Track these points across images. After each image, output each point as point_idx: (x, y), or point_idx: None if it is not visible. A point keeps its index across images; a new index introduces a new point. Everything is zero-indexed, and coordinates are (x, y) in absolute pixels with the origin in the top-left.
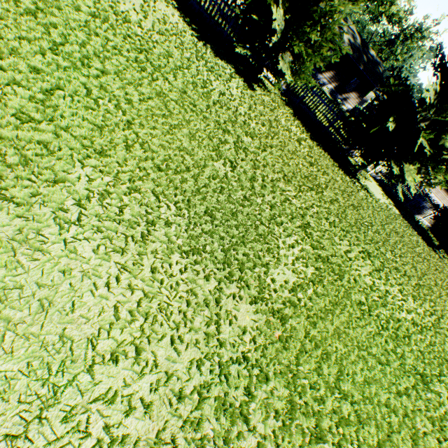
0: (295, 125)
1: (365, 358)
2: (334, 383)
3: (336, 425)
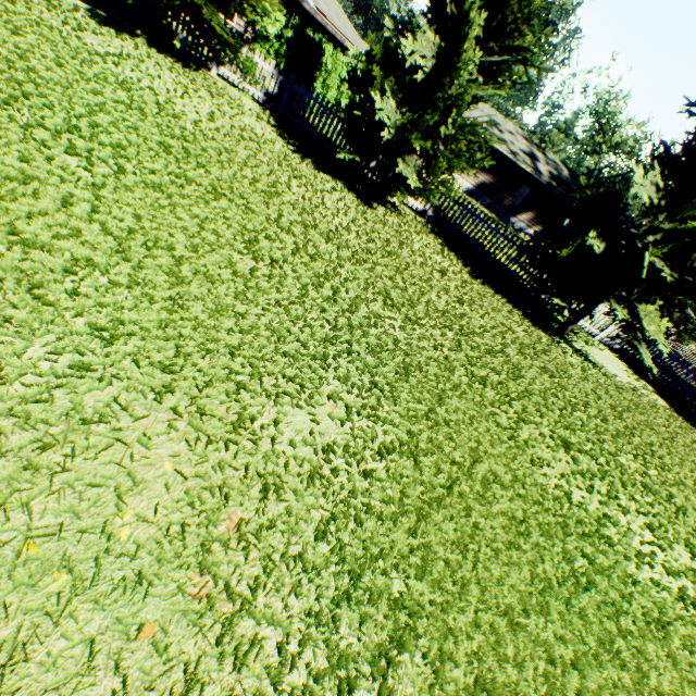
0: (441, 255)
1: (497, 631)
2: (371, 668)
3: None
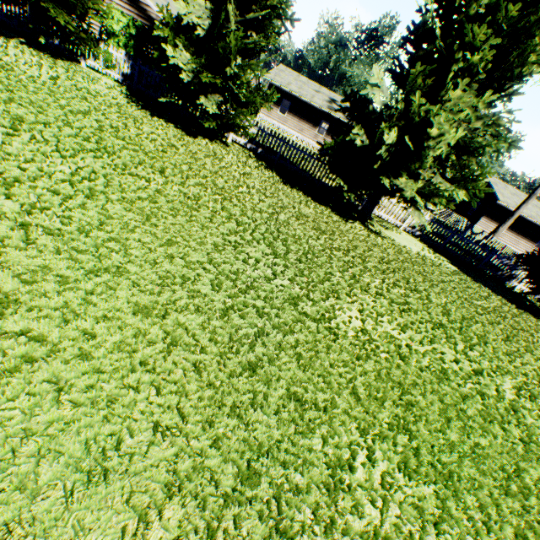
0: (253, 168)
1: (81, 313)
2: None
3: None
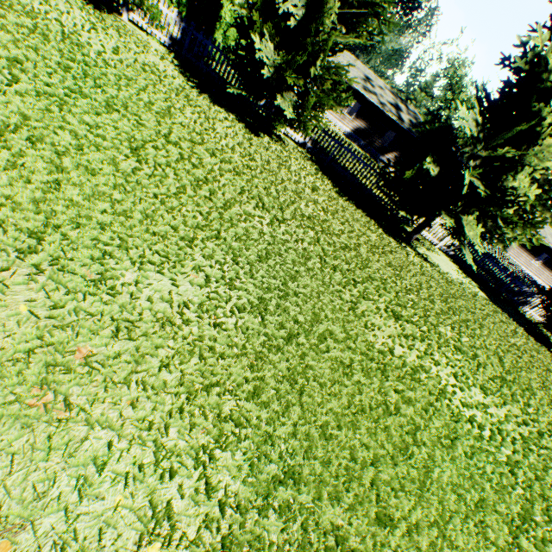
0: (315, 177)
1: (311, 438)
2: (194, 462)
3: (140, 540)
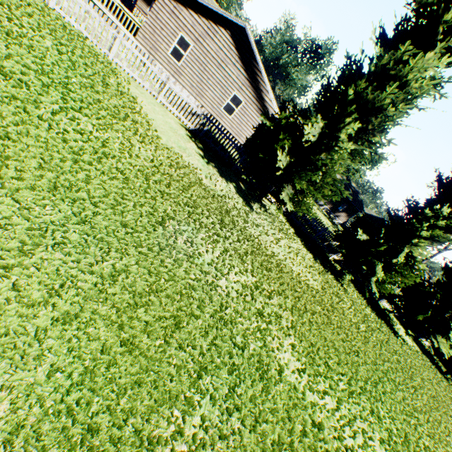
0: (365, 305)
1: None
2: None
3: None
